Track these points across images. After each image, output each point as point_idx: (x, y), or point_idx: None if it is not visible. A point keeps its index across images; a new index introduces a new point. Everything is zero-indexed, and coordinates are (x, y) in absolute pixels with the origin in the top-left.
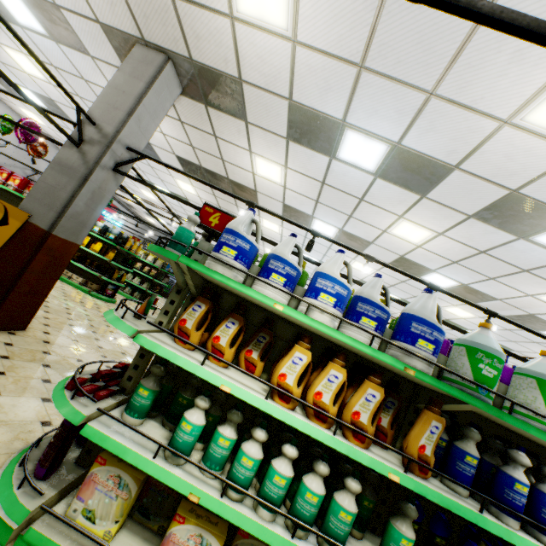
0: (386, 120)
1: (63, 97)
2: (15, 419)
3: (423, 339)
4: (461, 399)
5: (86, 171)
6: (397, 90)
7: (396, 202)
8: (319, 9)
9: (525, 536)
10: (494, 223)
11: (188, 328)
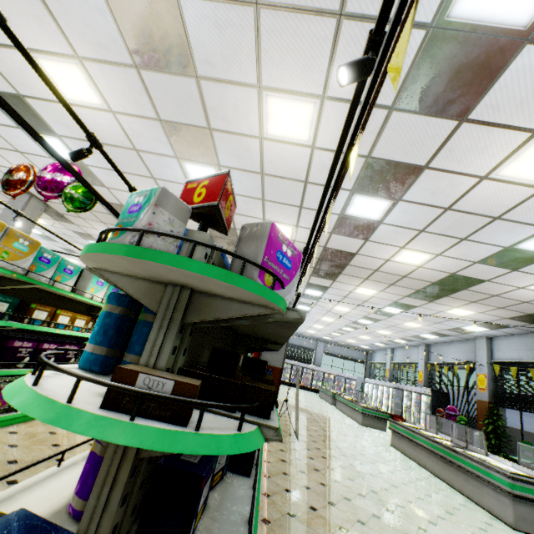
0: None
1: None
2: None
3: None
4: None
5: None
6: None
7: None
8: None
9: None
10: None
11: None
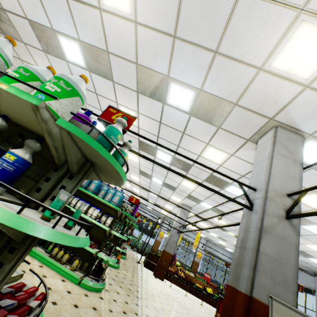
0: (65, 23)
1: None
2: None
3: None
4: None
5: None
6: None
7: (108, 91)
8: None
9: None
10: (148, 95)
11: None
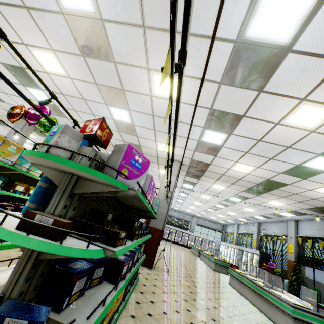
0: None
1: None
2: None
3: None
4: None
5: None
6: None
7: None
8: None
9: None
10: None
11: None
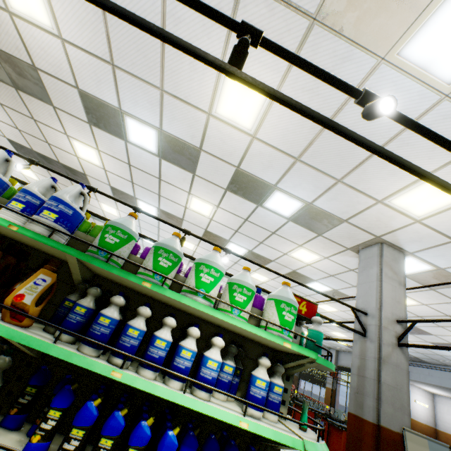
0: (146, 110)
1: None
2: None
3: (49, 210)
4: (58, 249)
5: None
6: (141, 85)
7: (181, 180)
8: (68, 16)
9: (93, 358)
10: (241, 195)
11: None
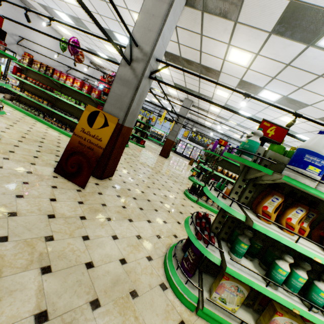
0: None
1: (87, 16)
2: (147, 235)
3: None
4: None
5: (137, 82)
6: None
7: None
8: None
9: None
10: None
11: (269, 212)
